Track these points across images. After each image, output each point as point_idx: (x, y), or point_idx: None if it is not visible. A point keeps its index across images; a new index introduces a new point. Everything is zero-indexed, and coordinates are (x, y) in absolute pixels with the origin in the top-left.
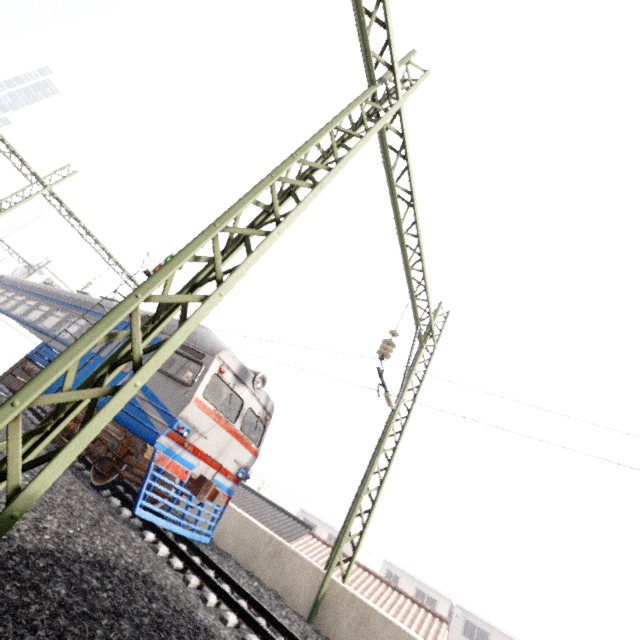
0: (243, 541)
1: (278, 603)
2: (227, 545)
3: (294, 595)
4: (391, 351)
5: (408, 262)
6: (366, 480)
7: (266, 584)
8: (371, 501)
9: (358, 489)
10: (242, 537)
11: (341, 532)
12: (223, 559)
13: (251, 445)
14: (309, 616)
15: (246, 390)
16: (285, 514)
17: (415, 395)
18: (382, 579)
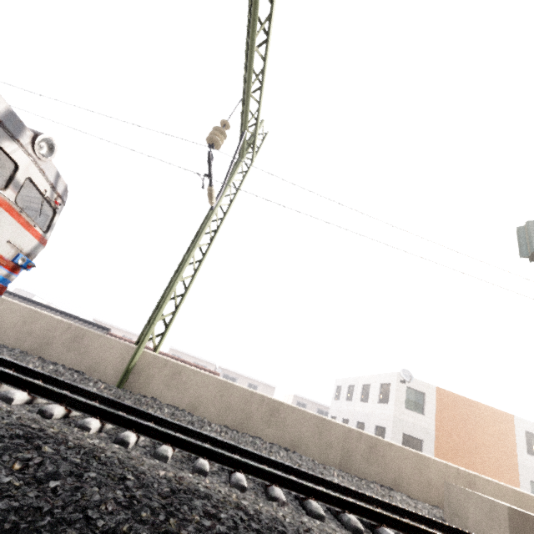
0: (30, 332)
1: (83, 378)
2: (5, 338)
3: (101, 370)
4: (222, 141)
5: (255, 35)
6: (182, 268)
7: (65, 366)
8: (185, 287)
9: (172, 278)
10: (28, 328)
11: (153, 314)
12: (0, 350)
13: (35, 228)
14: (120, 383)
15: (21, 151)
16: (79, 321)
17: (232, 200)
18: (173, 357)
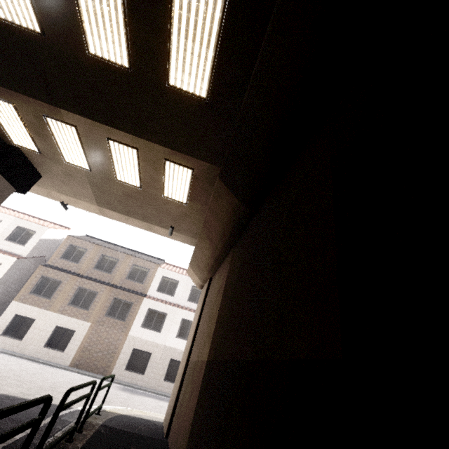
0: None
1: None
2: None
3: None
4: None
5: None
6: None
7: None
8: None
9: None
10: None
11: None
12: None
13: None
14: None
15: None
16: (145, 255)
17: None
18: None
